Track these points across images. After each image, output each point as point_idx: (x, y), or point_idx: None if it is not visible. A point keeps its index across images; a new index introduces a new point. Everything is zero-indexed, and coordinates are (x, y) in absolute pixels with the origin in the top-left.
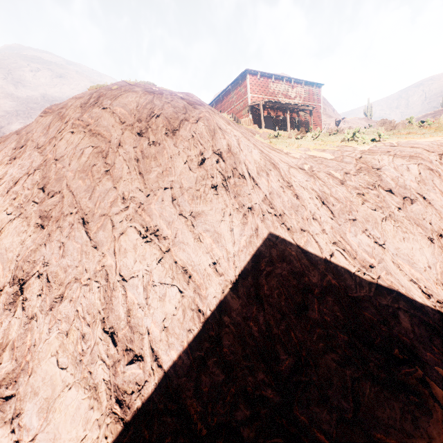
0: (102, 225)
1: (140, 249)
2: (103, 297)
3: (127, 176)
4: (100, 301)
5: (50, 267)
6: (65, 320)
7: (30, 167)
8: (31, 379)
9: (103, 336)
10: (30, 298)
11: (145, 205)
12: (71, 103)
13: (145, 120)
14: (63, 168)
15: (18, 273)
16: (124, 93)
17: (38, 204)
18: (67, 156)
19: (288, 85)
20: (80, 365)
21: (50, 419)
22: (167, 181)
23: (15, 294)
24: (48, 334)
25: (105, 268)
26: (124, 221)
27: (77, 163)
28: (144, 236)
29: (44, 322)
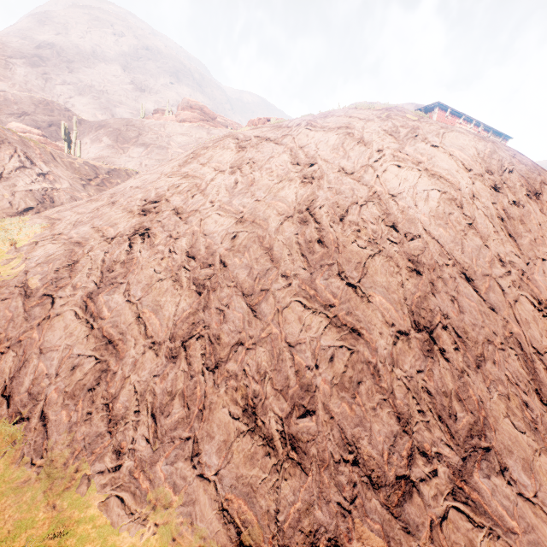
0: (490, 287)
1: (540, 323)
2: (525, 367)
3: (495, 236)
4: (524, 370)
5: (452, 321)
6: (499, 382)
7: (355, 196)
8: (497, 436)
9: (544, 408)
10: (447, 350)
11: (528, 274)
12: (360, 125)
13: (496, 173)
14: (409, 208)
15: (417, 319)
16: (447, 131)
17: (397, 244)
18: (407, 194)
19: (474, 130)
20: (537, 432)
21: (539, 480)
22: (543, 252)
23: (428, 342)
24: (488, 393)
25: (514, 336)
26: (511, 287)
27: (425, 205)
28: (538, 309)
29: (477, 379)
